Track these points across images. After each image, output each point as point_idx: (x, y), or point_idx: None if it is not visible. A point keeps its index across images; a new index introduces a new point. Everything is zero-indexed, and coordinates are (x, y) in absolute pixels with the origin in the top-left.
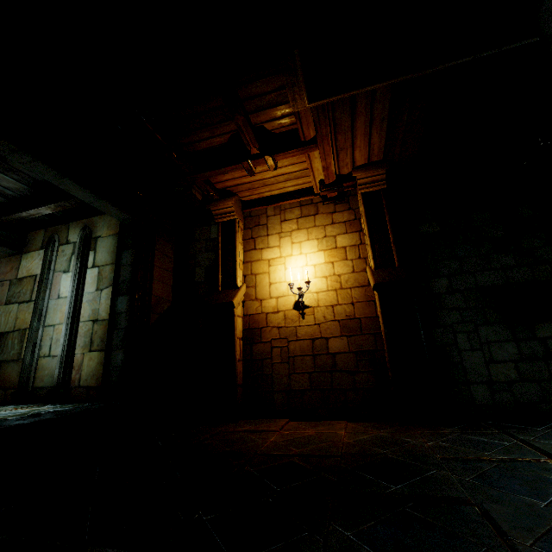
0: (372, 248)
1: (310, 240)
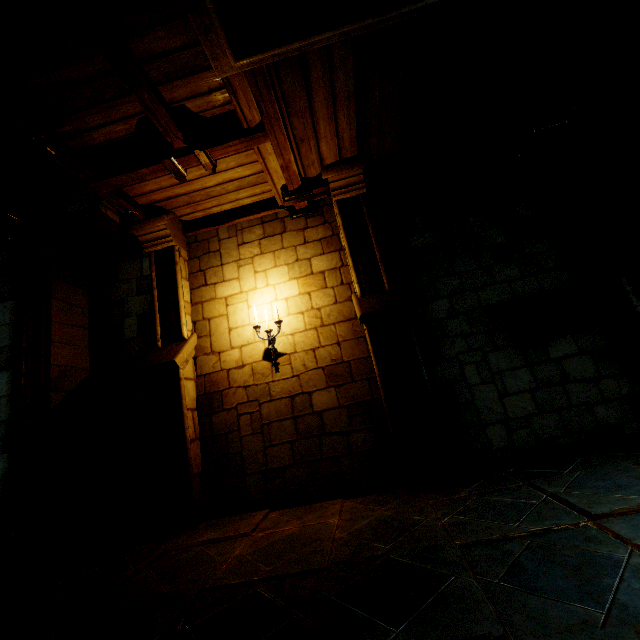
0: (355, 270)
1: (278, 266)
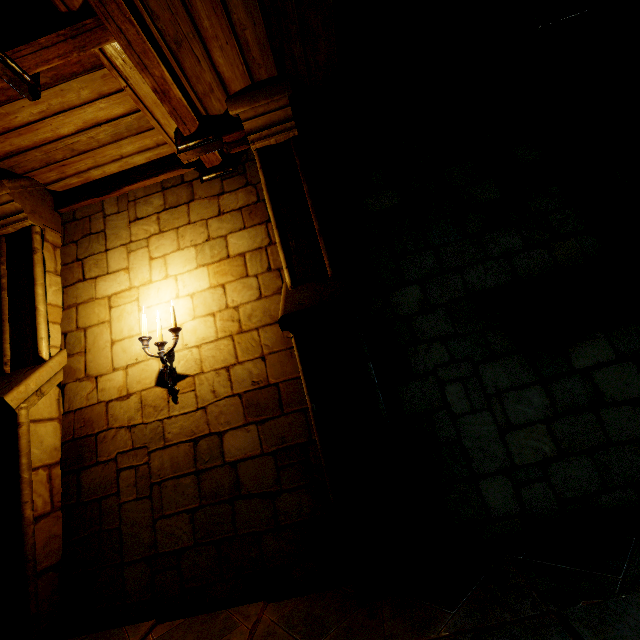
0: (283, 249)
1: (181, 249)
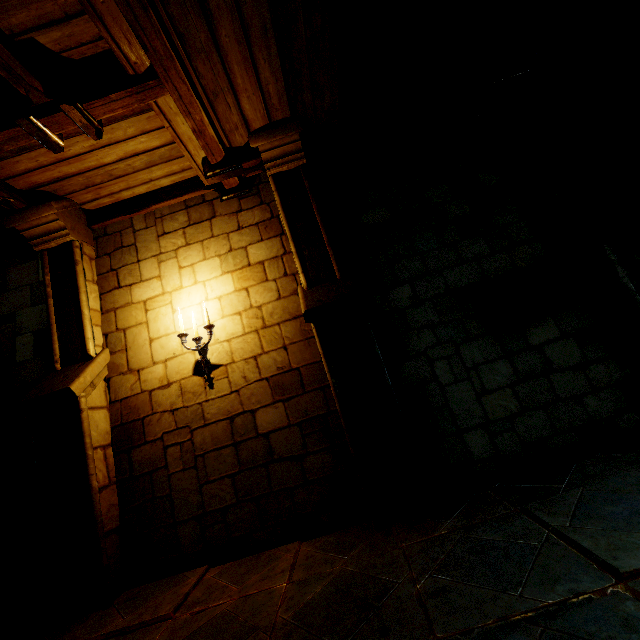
0: (299, 257)
1: (207, 259)
